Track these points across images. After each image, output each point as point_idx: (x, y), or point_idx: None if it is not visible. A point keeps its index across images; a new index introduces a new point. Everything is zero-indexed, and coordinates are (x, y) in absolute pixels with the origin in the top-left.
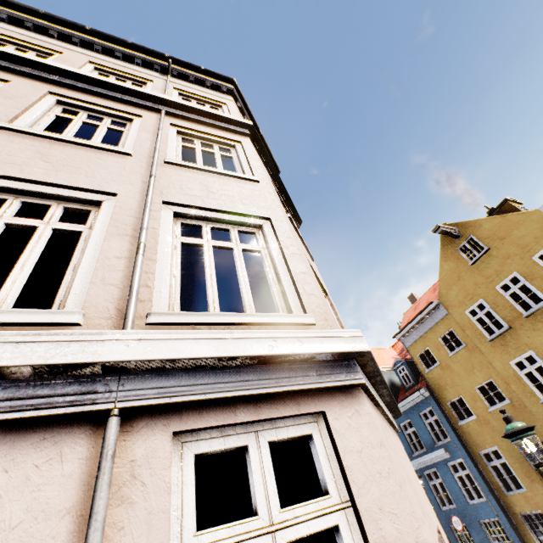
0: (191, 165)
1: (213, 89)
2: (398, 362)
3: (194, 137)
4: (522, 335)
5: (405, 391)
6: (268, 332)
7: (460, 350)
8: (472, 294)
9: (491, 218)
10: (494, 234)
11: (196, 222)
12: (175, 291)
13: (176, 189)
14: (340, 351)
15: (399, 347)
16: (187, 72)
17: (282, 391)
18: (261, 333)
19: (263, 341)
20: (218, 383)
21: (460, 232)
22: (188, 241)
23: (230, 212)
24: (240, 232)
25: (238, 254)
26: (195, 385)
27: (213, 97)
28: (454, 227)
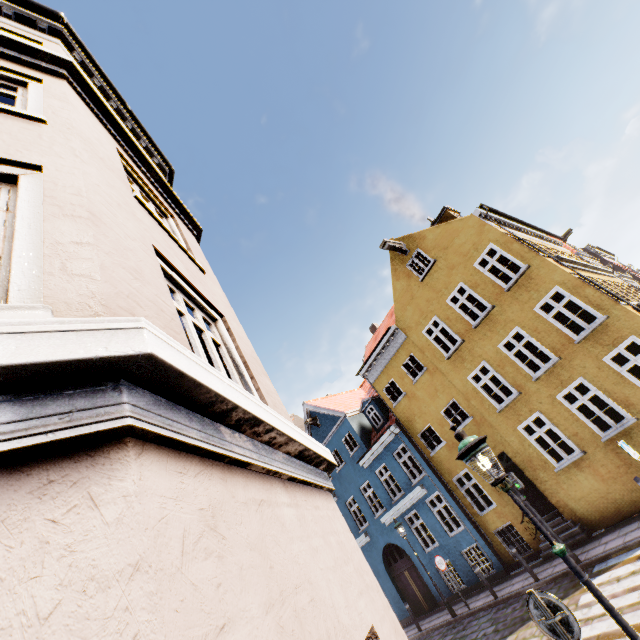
0: None
1: (21, 23)
2: (366, 402)
3: None
4: (474, 347)
5: (376, 433)
6: None
7: (422, 375)
8: (426, 312)
9: (434, 228)
10: (438, 245)
11: None
12: None
13: None
14: (44, 360)
15: (367, 386)
16: None
17: None
18: None
19: None
20: None
21: (407, 247)
22: None
23: None
24: None
25: None
26: None
27: (15, 29)
28: (401, 242)
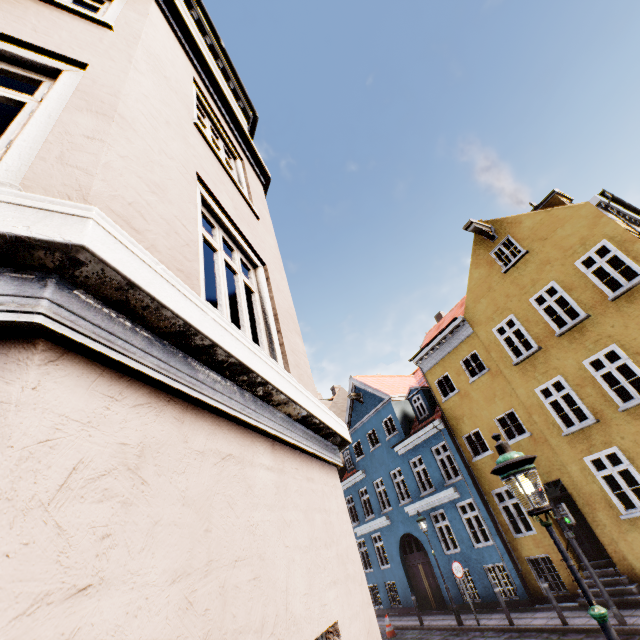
0: None
1: None
2: (413, 390)
3: None
4: (552, 357)
5: (418, 424)
6: None
7: (482, 376)
8: (502, 309)
9: (534, 213)
10: (534, 234)
11: None
12: None
13: None
14: None
15: (419, 374)
16: None
17: None
18: None
19: None
20: None
21: (496, 232)
22: None
23: None
24: (5, 75)
25: None
26: None
27: None
28: (490, 225)
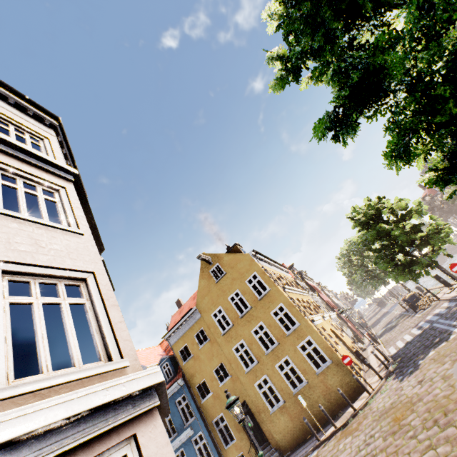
0: (19, 216)
1: (34, 117)
2: (164, 359)
3: (16, 175)
4: (239, 329)
5: (166, 384)
6: (103, 384)
7: (206, 343)
8: (216, 303)
9: (228, 254)
10: (229, 264)
11: (24, 278)
12: (7, 358)
13: (5, 244)
14: (148, 386)
15: (165, 344)
16: (8, 94)
17: (110, 428)
18: (98, 386)
19: (100, 393)
20: (63, 439)
21: (212, 260)
22: (18, 300)
23: (59, 268)
24: (66, 285)
25: (66, 309)
26: (45, 447)
27: (35, 127)
28: (209, 256)
